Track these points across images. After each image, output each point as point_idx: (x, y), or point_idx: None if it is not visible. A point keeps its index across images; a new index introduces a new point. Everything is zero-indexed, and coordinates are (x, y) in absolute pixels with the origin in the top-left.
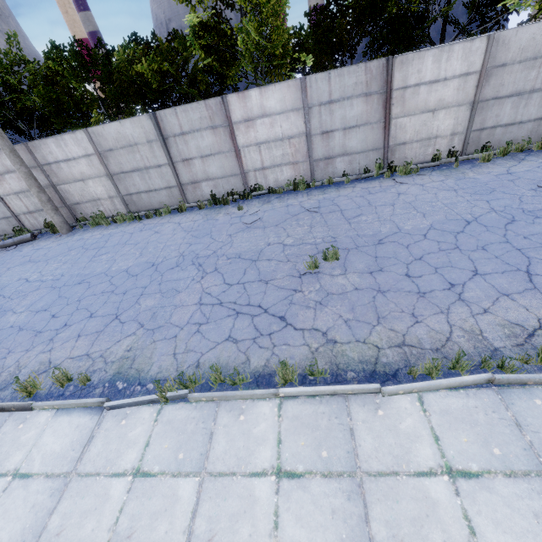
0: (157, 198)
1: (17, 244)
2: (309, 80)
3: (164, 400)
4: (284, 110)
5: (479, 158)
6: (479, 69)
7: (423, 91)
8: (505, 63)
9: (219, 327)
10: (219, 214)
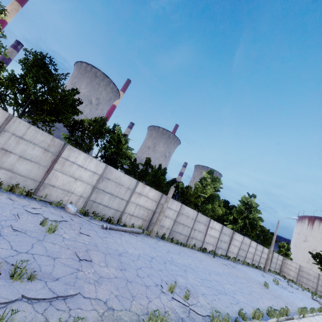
0: (180, 237)
1: (135, 233)
2: (224, 227)
3: (303, 316)
4: (217, 230)
5: (241, 263)
6: (241, 242)
7: (235, 241)
8: (243, 242)
9: (279, 300)
10: (209, 256)
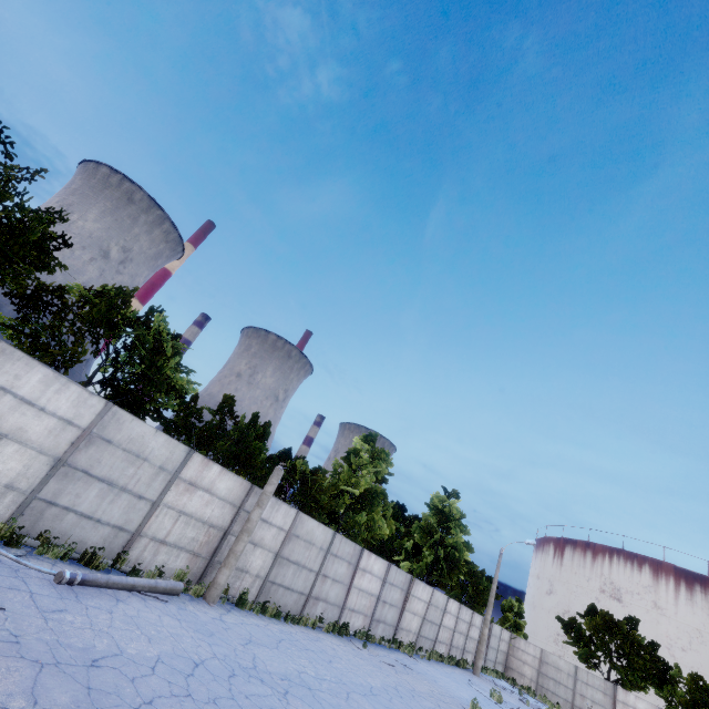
0: (286, 598)
1: (163, 592)
2: (392, 567)
3: None
4: (377, 575)
5: (426, 656)
6: (428, 602)
7: (416, 601)
8: (432, 604)
9: None
10: (353, 645)
